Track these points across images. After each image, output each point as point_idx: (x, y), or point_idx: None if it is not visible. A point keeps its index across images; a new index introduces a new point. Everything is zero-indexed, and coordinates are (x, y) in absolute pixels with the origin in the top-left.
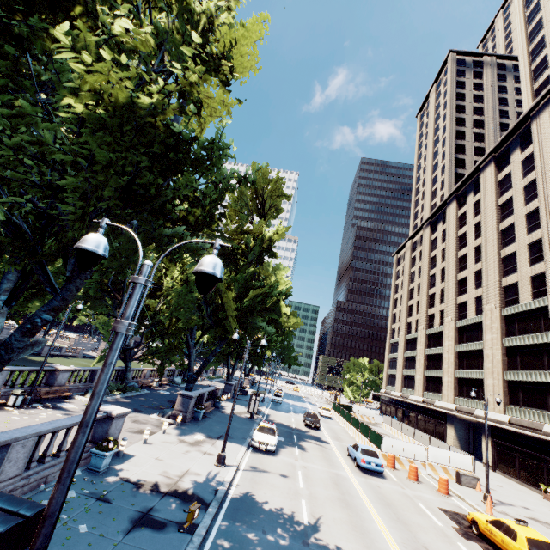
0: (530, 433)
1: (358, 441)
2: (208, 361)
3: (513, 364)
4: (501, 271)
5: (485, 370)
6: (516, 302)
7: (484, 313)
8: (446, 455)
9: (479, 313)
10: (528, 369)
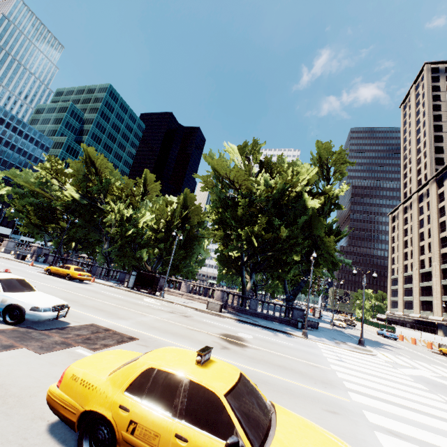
0: None
1: None
2: (300, 290)
3: None
4: None
5: None
6: None
7: None
8: (432, 337)
9: None
10: None
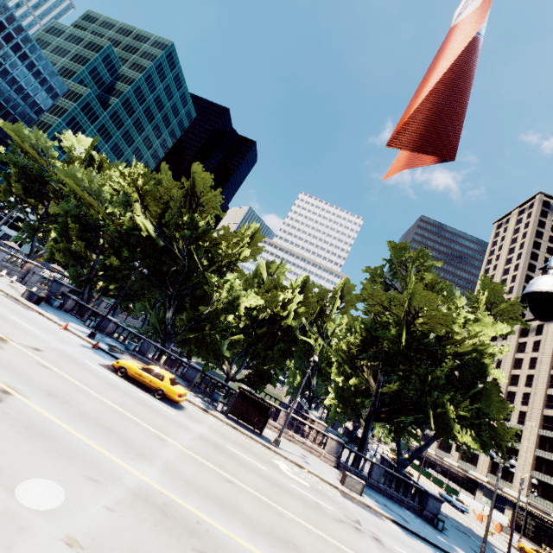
0: (542, 514)
1: (431, 487)
2: None
3: (539, 468)
4: (545, 403)
5: (518, 465)
6: (551, 429)
7: (525, 426)
8: (494, 513)
9: (521, 423)
10: (549, 475)
